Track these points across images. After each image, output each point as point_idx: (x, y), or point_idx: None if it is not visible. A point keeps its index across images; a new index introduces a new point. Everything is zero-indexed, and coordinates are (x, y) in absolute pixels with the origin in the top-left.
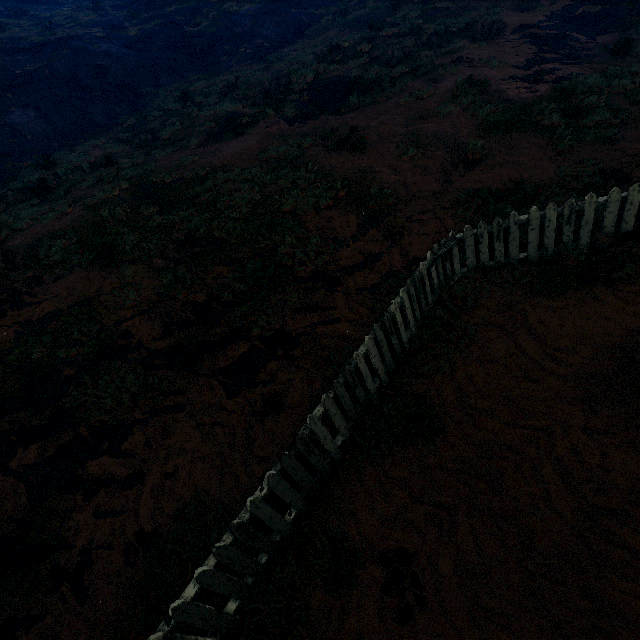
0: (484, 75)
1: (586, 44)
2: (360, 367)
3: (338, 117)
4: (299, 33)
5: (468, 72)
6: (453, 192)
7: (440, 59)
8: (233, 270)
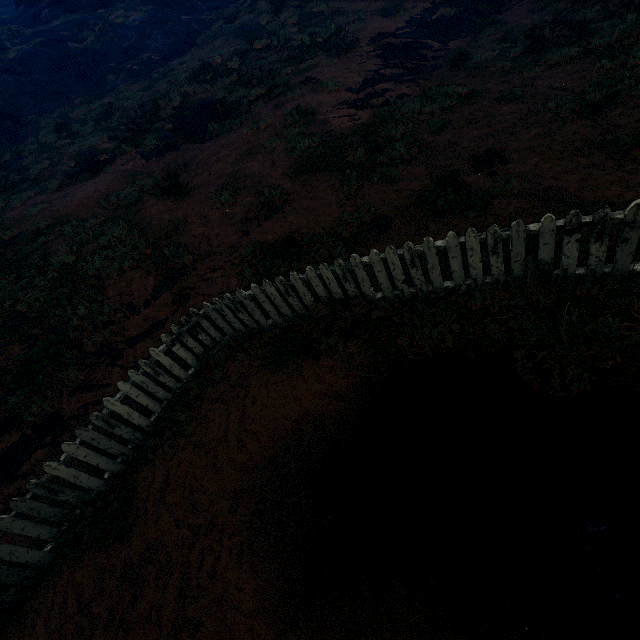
0: (318, 101)
1: (438, 52)
2: (58, 474)
3: (196, 147)
4: (191, 42)
5: (307, 97)
6: (246, 245)
7: (296, 78)
8: (27, 348)
